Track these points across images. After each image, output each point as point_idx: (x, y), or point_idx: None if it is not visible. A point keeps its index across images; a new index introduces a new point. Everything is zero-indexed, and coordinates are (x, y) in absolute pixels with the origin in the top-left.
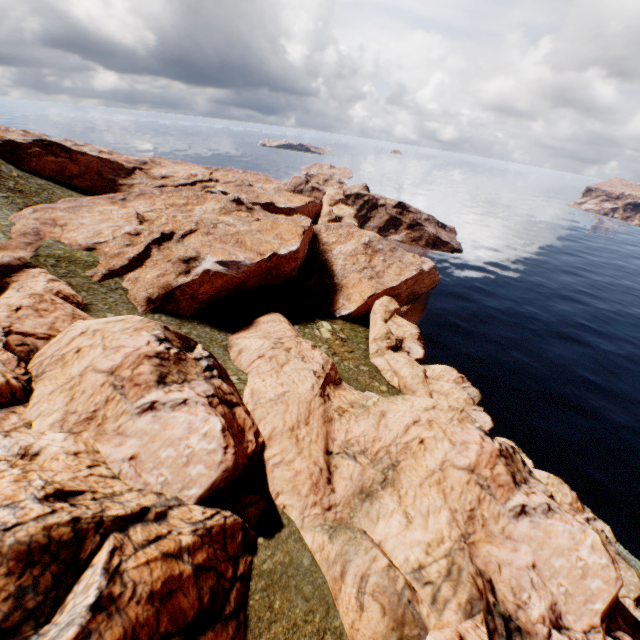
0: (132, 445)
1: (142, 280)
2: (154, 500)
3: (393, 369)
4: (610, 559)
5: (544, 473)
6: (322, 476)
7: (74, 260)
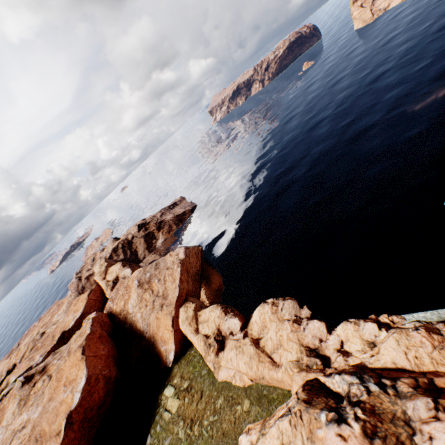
0: None
1: None
2: None
3: (236, 370)
4: None
5: (392, 341)
6: None
7: None
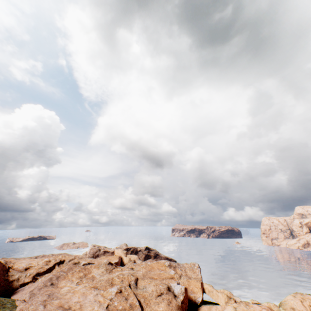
0: None
1: None
2: None
3: None
4: None
5: None
6: None
7: None
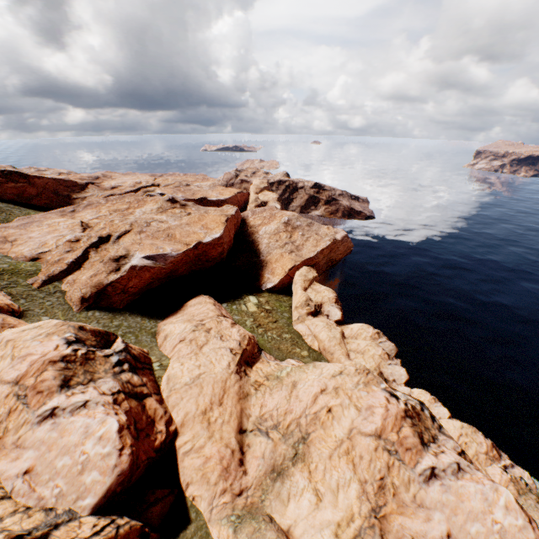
0: (28, 458)
1: (78, 281)
2: (40, 520)
3: (313, 333)
4: (527, 518)
5: (458, 423)
6: (234, 458)
7: (17, 271)
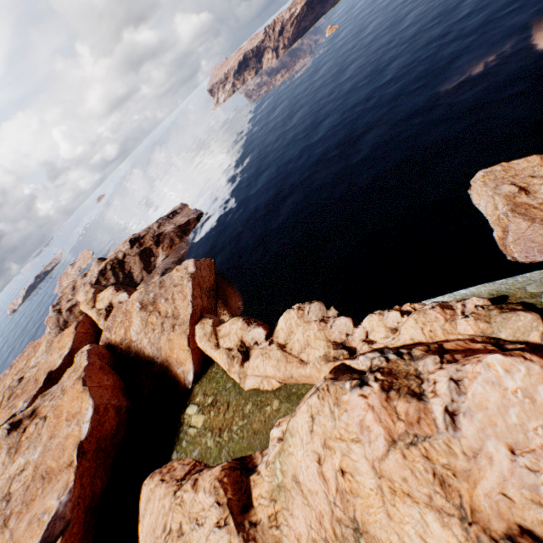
0: None
1: None
2: None
3: (263, 376)
4: (521, 359)
5: (411, 321)
6: None
7: None
